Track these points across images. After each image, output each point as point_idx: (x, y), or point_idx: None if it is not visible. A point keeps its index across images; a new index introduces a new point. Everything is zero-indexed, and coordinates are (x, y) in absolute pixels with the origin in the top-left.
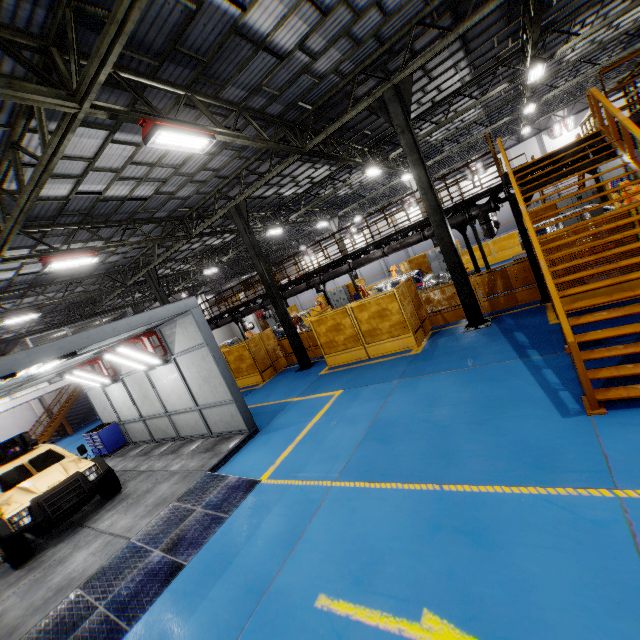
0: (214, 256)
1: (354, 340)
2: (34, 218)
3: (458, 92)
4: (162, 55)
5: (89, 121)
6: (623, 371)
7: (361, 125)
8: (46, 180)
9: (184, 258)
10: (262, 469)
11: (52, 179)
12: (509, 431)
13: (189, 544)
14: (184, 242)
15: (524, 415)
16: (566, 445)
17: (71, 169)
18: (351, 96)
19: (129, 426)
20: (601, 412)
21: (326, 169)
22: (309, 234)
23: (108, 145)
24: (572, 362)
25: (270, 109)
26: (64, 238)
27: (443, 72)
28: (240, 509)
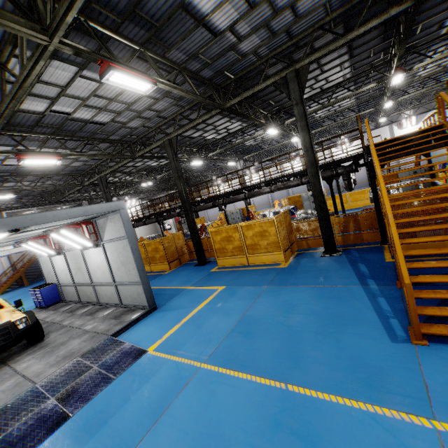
0: (151, 174)
1: (239, 250)
2: (17, 124)
3: (340, 84)
4: (124, 15)
5: (63, 57)
6: (445, 312)
7: (268, 96)
8: (22, 95)
9: (129, 172)
10: (151, 341)
11: (32, 97)
12: (347, 346)
13: (79, 397)
14: (129, 160)
15: (360, 334)
16: (393, 368)
17: (47, 92)
18: (263, 73)
19: (64, 288)
20: (424, 343)
21: (239, 124)
22: (221, 169)
23: (77, 78)
24: (401, 295)
25: (203, 73)
26: (39, 143)
27: (332, 68)
28: (126, 373)
